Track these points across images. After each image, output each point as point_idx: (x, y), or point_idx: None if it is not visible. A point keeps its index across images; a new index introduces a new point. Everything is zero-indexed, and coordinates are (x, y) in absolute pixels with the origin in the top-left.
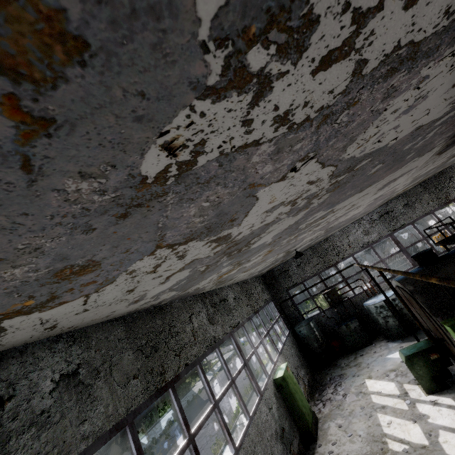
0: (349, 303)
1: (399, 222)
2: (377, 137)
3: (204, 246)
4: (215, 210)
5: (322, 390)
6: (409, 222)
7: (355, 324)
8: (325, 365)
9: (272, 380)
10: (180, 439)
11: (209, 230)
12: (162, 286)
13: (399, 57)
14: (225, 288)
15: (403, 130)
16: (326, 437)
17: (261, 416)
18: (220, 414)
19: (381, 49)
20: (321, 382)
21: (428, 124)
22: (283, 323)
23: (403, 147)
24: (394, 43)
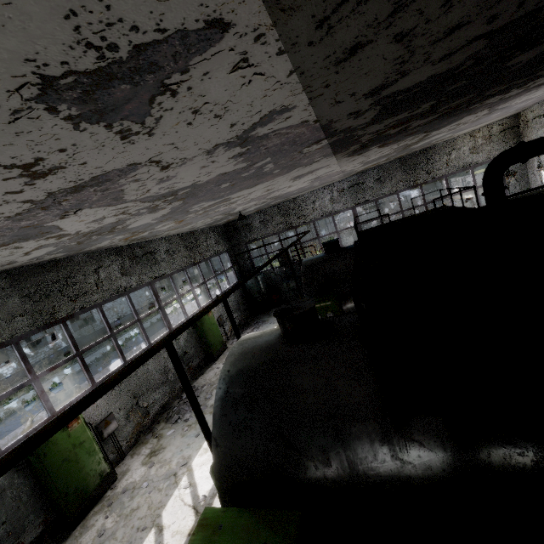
0: (298, 265)
1: (365, 197)
2: (158, 189)
3: (38, 241)
4: (6, 237)
5: (244, 330)
6: (373, 198)
7: (294, 284)
8: (261, 311)
9: None
10: (134, 349)
11: (24, 239)
12: (30, 256)
13: (66, 191)
14: (156, 240)
15: (197, 179)
16: (223, 359)
17: None
18: (115, 341)
19: (33, 197)
20: (249, 323)
21: (238, 169)
22: (234, 273)
23: (237, 176)
24: (44, 193)
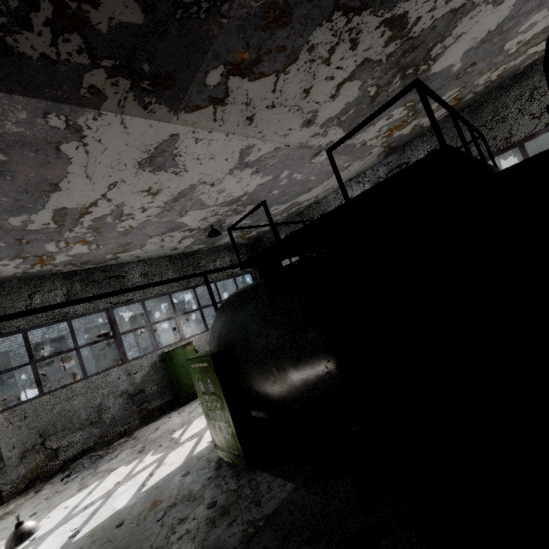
0: None
1: None
2: None
3: None
4: None
5: None
6: None
7: None
8: None
9: (160, 353)
10: None
11: None
12: None
13: None
14: (129, 263)
15: None
16: (187, 407)
17: (106, 378)
18: (33, 370)
19: None
20: None
21: None
22: None
23: None
24: None
